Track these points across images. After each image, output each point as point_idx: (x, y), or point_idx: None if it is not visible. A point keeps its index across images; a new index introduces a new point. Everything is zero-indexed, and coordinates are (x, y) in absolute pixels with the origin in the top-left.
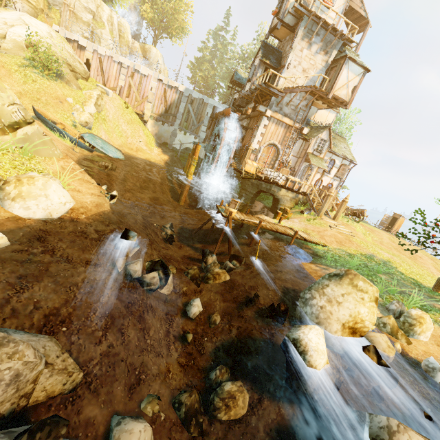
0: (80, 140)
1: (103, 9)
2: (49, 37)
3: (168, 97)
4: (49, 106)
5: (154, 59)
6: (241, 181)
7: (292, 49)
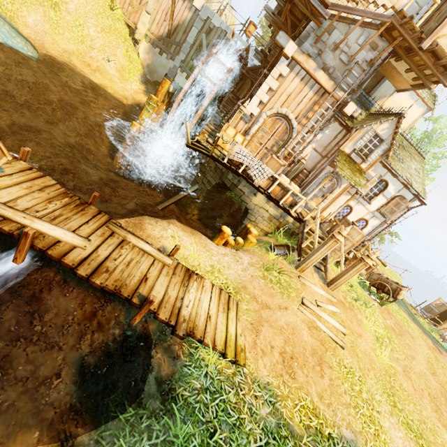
0: None
1: None
2: None
3: (176, 14)
4: None
5: None
6: (204, 158)
7: None
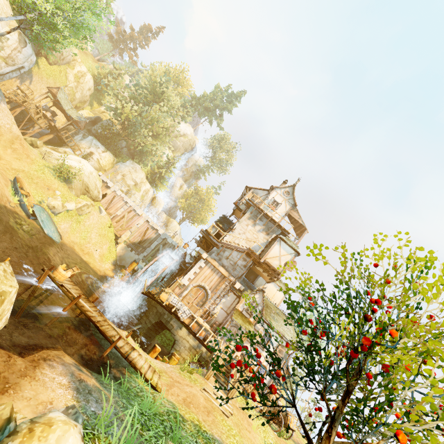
0: (29, 206)
1: (145, 185)
2: (89, 173)
3: (147, 234)
4: (35, 184)
5: (172, 227)
6: (149, 307)
7: (239, 222)
